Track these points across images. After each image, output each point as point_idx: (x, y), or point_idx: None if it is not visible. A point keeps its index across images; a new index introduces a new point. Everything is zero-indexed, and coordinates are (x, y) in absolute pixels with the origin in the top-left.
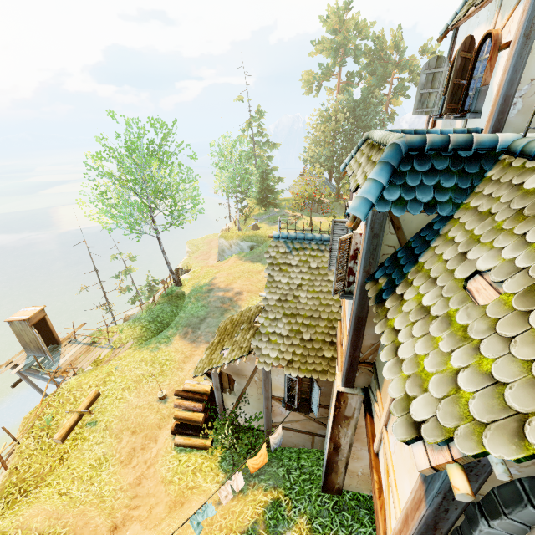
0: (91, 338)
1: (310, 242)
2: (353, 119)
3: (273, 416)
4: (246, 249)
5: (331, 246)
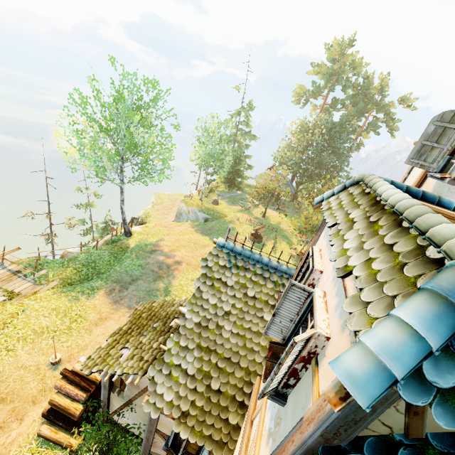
0: (19, 265)
1: (255, 263)
2: (327, 138)
3: (153, 446)
4: (201, 219)
5: (277, 310)
